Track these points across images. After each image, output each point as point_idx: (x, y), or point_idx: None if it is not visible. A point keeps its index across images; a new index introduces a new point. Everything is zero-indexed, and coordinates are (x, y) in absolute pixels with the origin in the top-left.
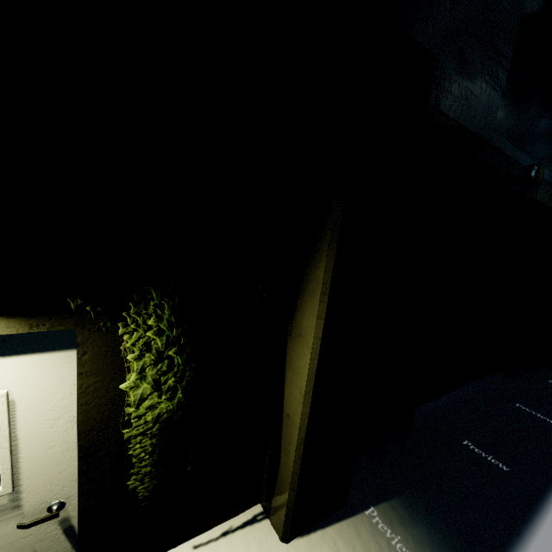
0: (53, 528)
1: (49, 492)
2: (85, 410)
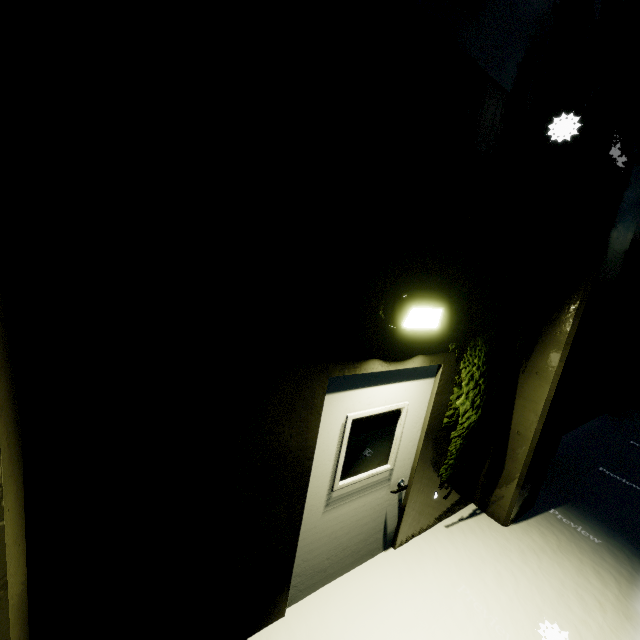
0: (396, 498)
1: (401, 473)
2: (431, 418)
